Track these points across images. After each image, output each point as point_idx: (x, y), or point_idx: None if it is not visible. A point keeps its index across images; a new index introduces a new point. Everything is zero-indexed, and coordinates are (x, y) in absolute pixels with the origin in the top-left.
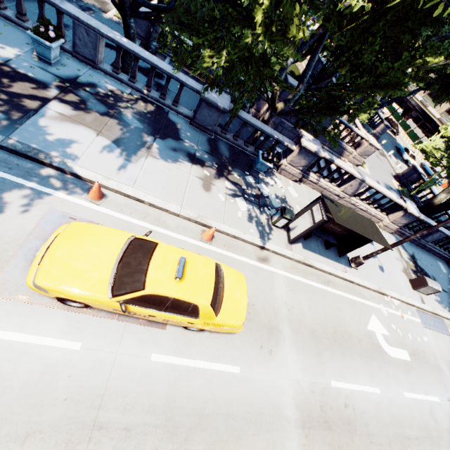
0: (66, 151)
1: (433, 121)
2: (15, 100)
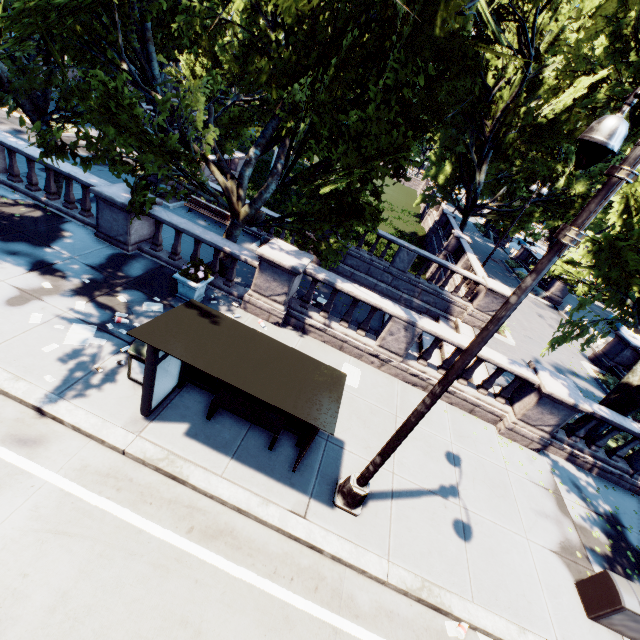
0: None
1: None
2: None
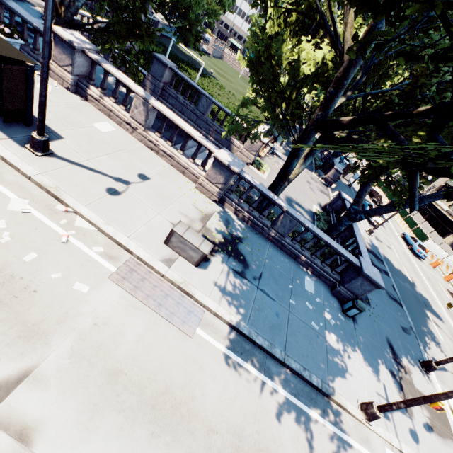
0: None
1: (441, 213)
2: None
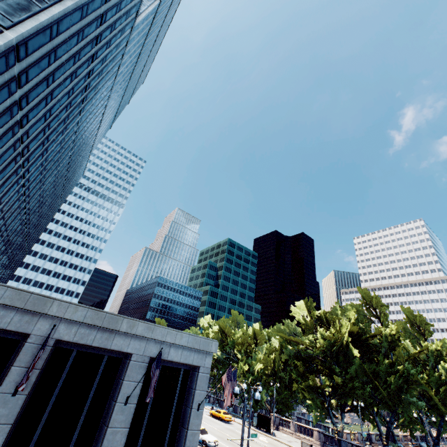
0: None
1: None
2: None
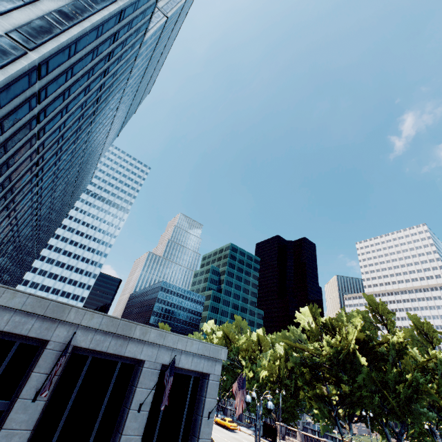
0: None
1: None
2: None
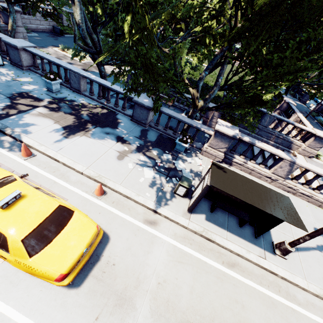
0: (26, 129)
1: None
2: (18, 106)
